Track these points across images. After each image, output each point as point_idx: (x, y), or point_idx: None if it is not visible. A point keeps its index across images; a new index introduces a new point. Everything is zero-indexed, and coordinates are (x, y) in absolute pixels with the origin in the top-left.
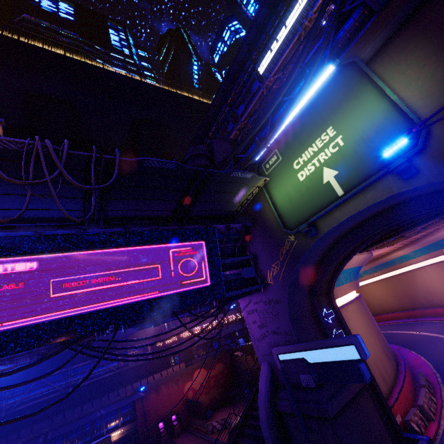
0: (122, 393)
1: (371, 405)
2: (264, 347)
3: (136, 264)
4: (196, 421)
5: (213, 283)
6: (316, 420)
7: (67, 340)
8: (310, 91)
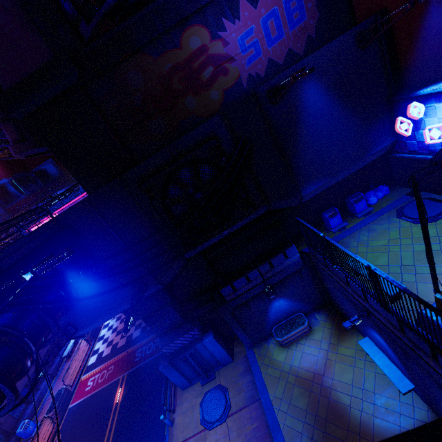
0: None
1: None
2: None
3: None
4: None
5: None
6: None
7: None
8: None
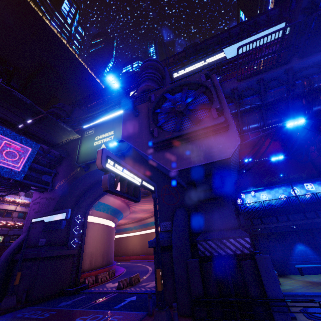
0: None
1: (70, 265)
2: None
3: None
4: None
5: (18, 170)
6: (33, 261)
7: None
8: (113, 114)
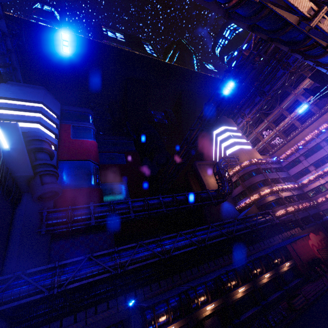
0: (275, 239)
1: None
2: None
3: None
4: None
5: None
6: None
7: None
8: None
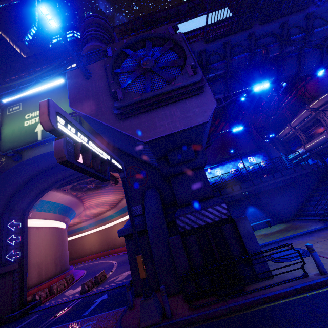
0: None
1: (10, 284)
2: None
3: None
4: None
5: None
6: None
7: None
8: (50, 84)
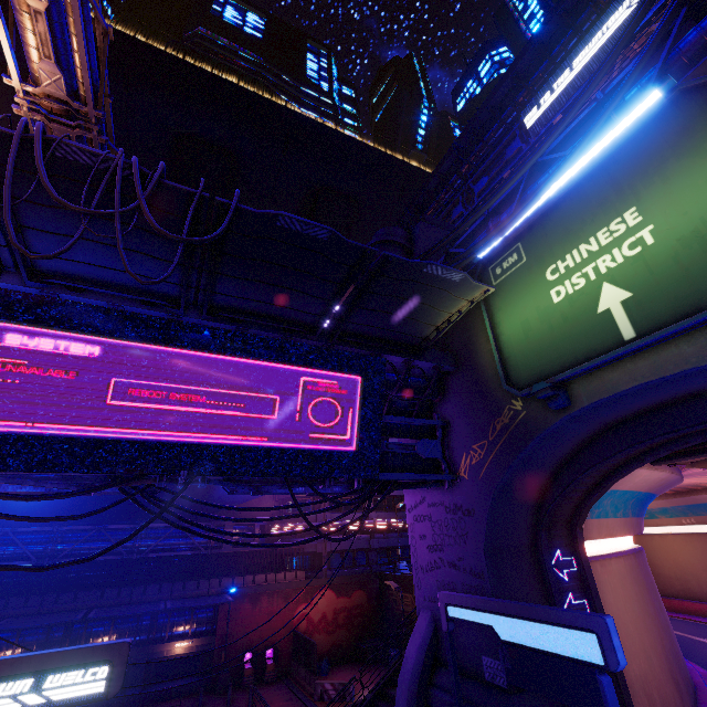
0: (204, 586)
1: None
2: (431, 585)
3: (242, 386)
4: (301, 671)
5: (361, 449)
6: None
7: (120, 475)
8: (603, 139)
